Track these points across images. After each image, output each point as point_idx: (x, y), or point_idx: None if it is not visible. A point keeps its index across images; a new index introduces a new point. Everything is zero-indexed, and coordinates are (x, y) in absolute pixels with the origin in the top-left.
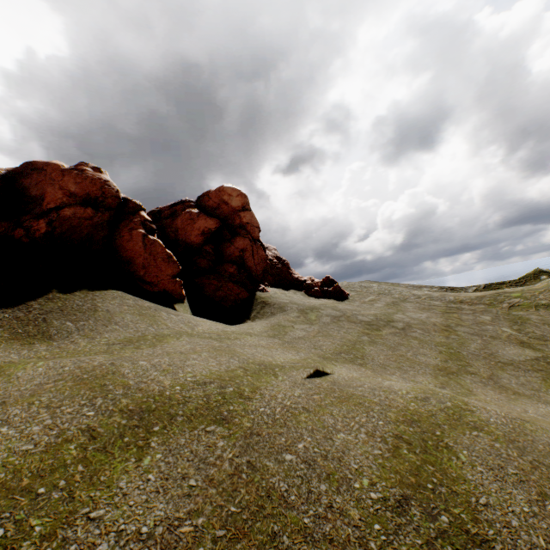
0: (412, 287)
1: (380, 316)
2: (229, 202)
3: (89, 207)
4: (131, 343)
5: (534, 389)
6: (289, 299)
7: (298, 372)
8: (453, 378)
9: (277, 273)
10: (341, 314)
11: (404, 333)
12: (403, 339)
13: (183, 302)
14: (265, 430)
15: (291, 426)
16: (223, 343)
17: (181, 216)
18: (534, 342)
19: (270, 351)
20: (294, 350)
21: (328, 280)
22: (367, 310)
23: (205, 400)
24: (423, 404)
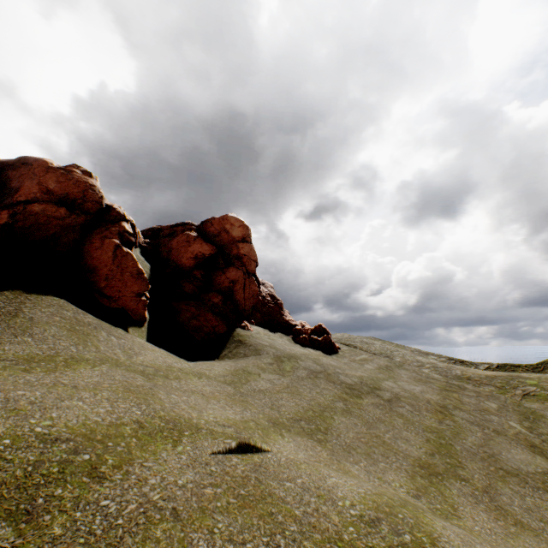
0: (419, 352)
1: (366, 380)
2: (230, 231)
3: (64, 207)
4: (27, 362)
5: (545, 521)
6: (270, 342)
7: (213, 442)
8: (435, 482)
9: (267, 312)
10: (322, 369)
11: (389, 406)
12: (386, 414)
13: (142, 325)
14: (76, 547)
15: (127, 547)
16: (150, 381)
17: (178, 237)
18: (547, 448)
19: (205, 403)
20: (242, 405)
21: (320, 329)
22: (353, 370)
23: (28, 471)
24: (367, 532)
